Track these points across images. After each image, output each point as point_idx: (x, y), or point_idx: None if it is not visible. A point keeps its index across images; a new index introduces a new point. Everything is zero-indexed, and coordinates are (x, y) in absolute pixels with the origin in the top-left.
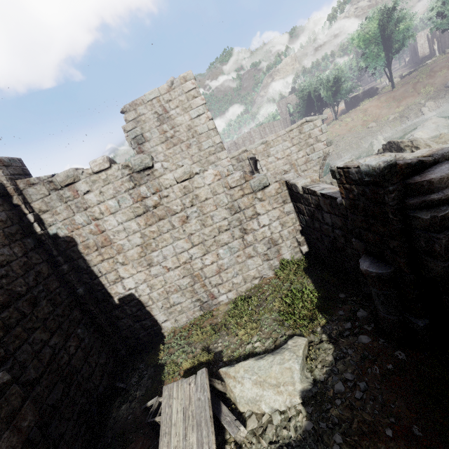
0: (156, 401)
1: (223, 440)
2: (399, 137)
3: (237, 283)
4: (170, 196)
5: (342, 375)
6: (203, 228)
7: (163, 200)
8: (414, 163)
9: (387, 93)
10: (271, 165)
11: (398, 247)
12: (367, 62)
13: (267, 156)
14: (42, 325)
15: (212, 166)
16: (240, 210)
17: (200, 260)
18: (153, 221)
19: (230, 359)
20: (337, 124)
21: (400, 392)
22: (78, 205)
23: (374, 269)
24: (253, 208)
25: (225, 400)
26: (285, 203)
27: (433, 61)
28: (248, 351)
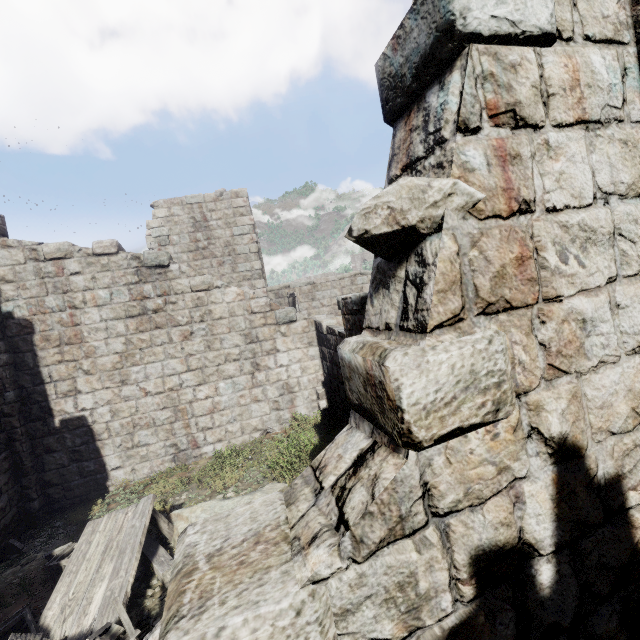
0: (69, 546)
1: (147, 587)
2: None
3: (232, 432)
4: (179, 304)
5: None
6: (207, 350)
7: (169, 306)
8: None
9: None
10: (315, 310)
11: None
12: None
13: (312, 299)
14: None
15: None
16: (257, 341)
17: (192, 390)
18: (147, 327)
19: None
20: None
21: None
22: (58, 285)
23: None
24: (273, 342)
25: (166, 550)
26: (310, 345)
27: None
28: None
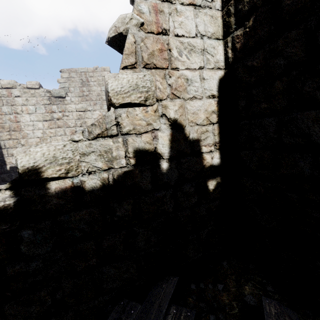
0: None
1: None
2: None
3: None
4: (70, 117)
5: None
6: None
7: (65, 117)
8: None
9: None
10: None
11: None
12: None
13: None
14: None
15: None
16: None
17: None
18: (54, 126)
19: None
20: None
21: None
22: (9, 101)
23: None
24: None
25: None
26: None
27: None
28: None
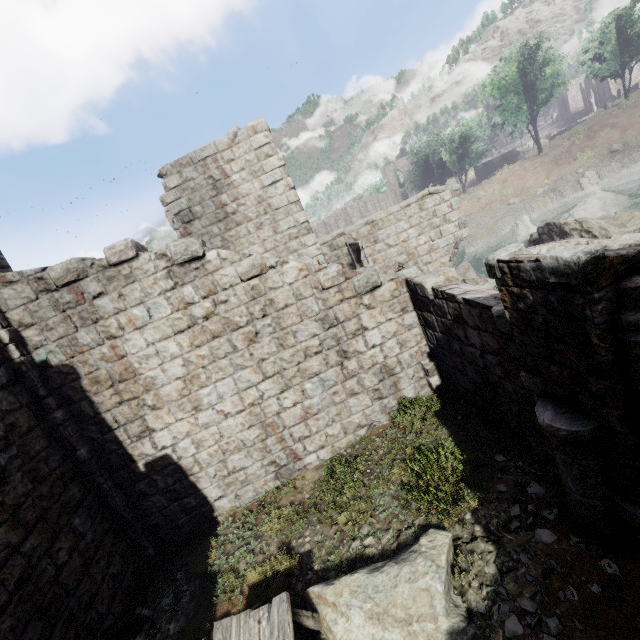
0: None
1: None
2: (553, 217)
3: (333, 435)
4: (231, 302)
5: (516, 603)
6: (280, 350)
7: (220, 307)
8: (632, 255)
9: (532, 159)
10: (380, 254)
11: (607, 391)
12: (505, 117)
13: (374, 242)
14: (11, 518)
15: (294, 256)
16: (337, 323)
17: (276, 400)
18: (203, 340)
19: (325, 567)
20: (465, 199)
21: (621, 639)
22: (84, 315)
23: (563, 423)
24: (357, 320)
25: None
26: (404, 312)
27: (591, 117)
28: (355, 552)
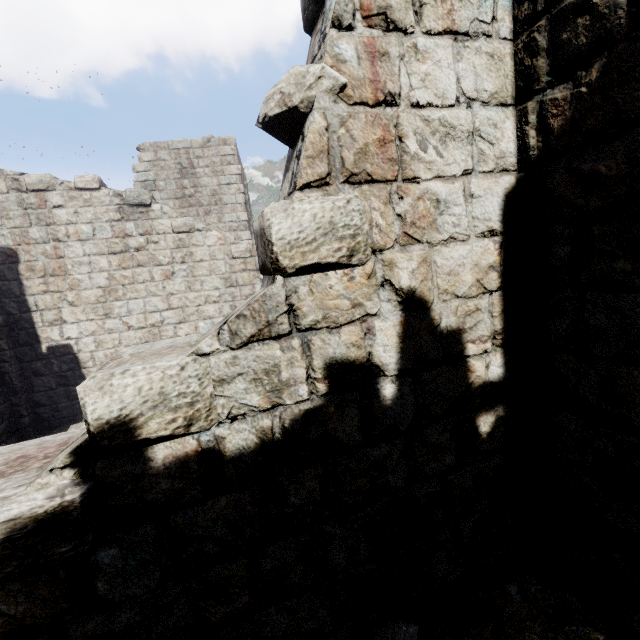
0: None
1: None
2: None
3: None
4: (160, 244)
5: None
6: (188, 291)
7: (151, 245)
8: None
9: None
10: None
11: None
12: None
13: None
14: None
15: None
16: (237, 285)
17: (173, 328)
18: (130, 264)
19: None
20: None
21: None
22: (41, 217)
23: None
24: (252, 287)
25: None
26: None
27: None
28: None
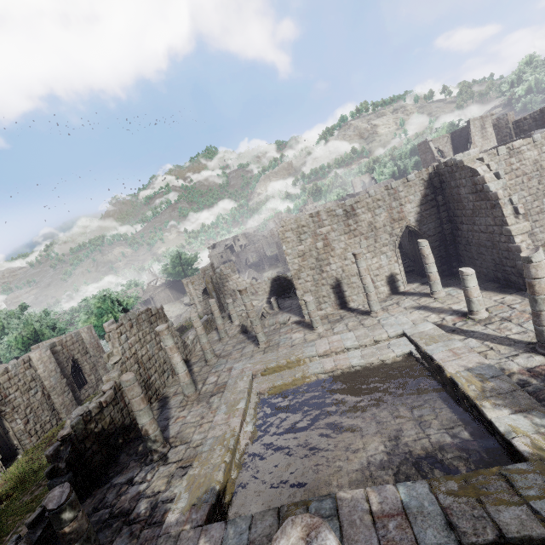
0: None
1: None
2: None
3: None
4: None
5: None
6: None
7: None
8: None
9: None
10: None
11: None
12: None
13: None
14: None
15: None
16: None
17: None
18: None
19: None
20: None
21: None
22: None
23: None
24: None
25: None
26: None
27: None
28: None
